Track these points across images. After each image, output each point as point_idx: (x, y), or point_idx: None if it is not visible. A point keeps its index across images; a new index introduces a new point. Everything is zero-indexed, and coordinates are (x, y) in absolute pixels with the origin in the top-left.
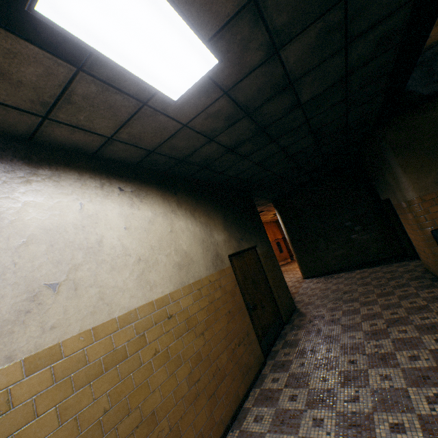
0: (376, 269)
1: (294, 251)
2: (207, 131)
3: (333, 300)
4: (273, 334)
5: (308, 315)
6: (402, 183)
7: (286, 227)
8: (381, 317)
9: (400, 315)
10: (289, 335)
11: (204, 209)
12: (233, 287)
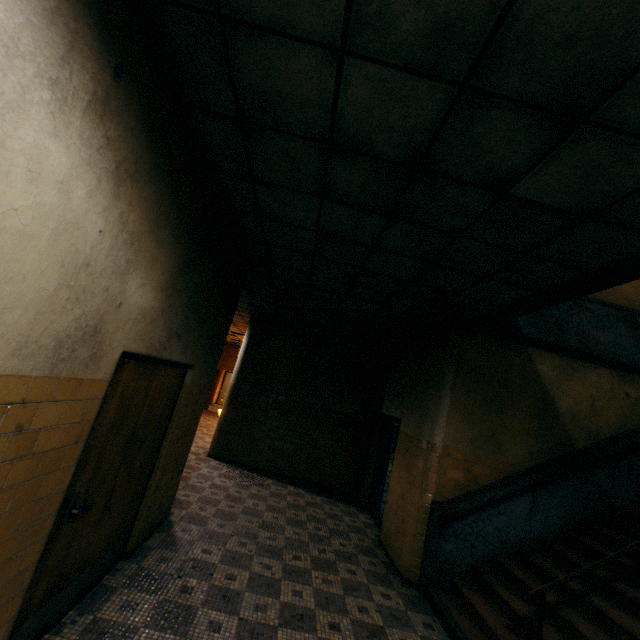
0: (316, 499)
1: (228, 405)
2: (370, 1)
3: (243, 533)
4: (78, 589)
5: (185, 554)
6: (443, 416)
7: (244, 363)
8: (314, 630)
9: (344, 639)
10: (114, 602)
11: (160, 206)
12: (67, 443)
